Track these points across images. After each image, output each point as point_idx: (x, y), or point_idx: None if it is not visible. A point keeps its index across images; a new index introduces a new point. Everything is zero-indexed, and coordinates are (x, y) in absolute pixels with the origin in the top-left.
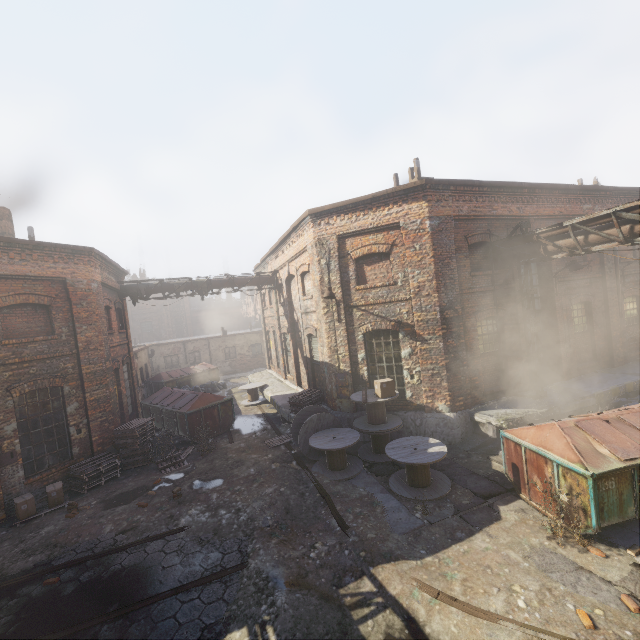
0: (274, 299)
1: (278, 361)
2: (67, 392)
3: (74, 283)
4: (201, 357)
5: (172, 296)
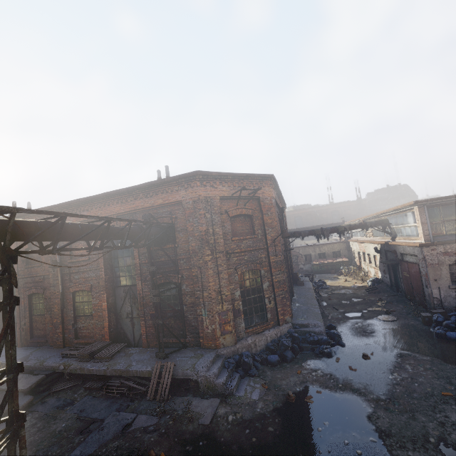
0: None
1: None
2: None
3: None
4: None
5: None
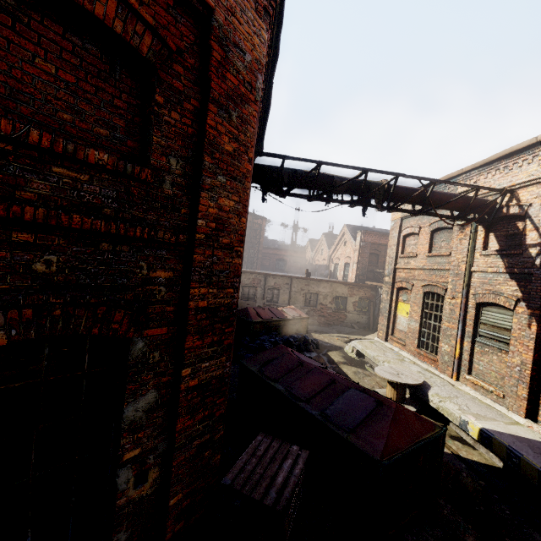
0: (464, 242)
1: (420, 338)
2: (137, 356)
3: (226, 42)
4: (279, 296)
5: (324, 197)
